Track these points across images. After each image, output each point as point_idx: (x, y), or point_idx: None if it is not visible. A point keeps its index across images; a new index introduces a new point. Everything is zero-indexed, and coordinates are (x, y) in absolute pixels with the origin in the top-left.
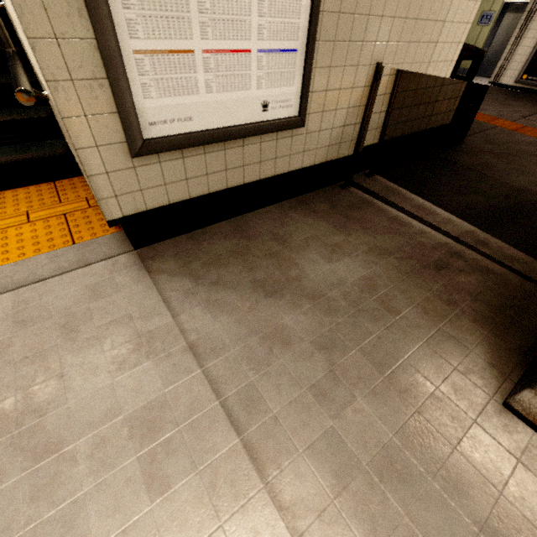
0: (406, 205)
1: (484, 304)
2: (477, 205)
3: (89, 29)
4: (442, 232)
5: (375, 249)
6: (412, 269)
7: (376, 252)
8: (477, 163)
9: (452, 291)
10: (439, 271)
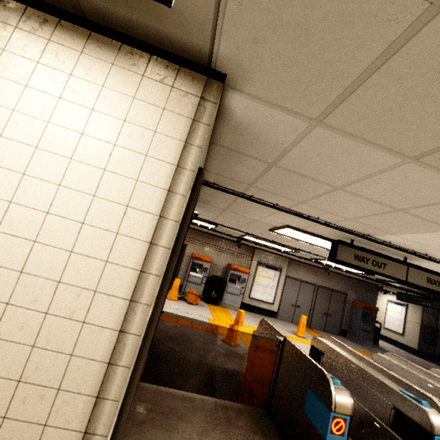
0: (178, 383)
1: (258, 433)
2: (200, 366)
3: (133, 367)
4: (207, 394)
5: (200, 432)
6: (224, 433)
7: (203, 434)
8: (174, 333)
9: (246, 435)
10: (231, 425)
